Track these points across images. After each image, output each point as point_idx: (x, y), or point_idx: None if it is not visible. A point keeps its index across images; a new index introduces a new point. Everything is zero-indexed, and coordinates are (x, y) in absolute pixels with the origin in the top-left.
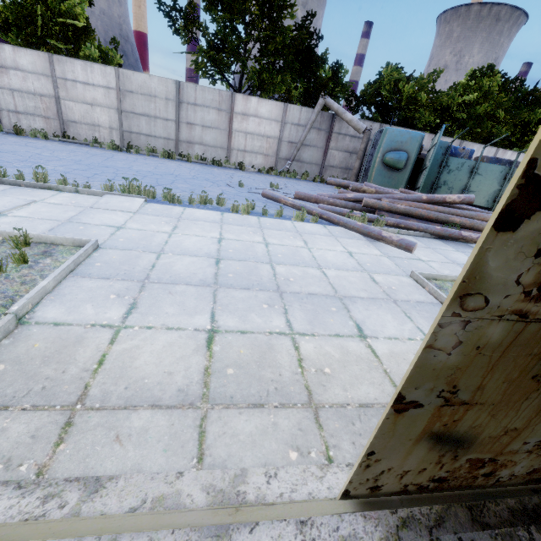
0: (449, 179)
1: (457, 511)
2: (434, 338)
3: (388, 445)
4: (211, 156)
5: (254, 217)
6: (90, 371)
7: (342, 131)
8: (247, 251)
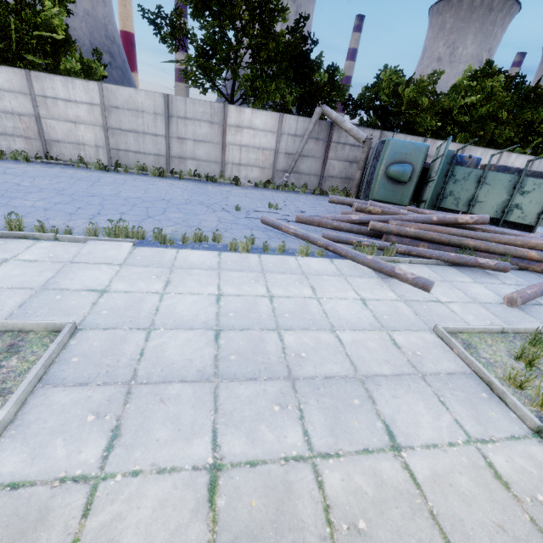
0: (455, 189)
1: None
2: None
3: None
4: (205, 171)
5: (255, 256)
6: None
7: (341, 140)
8: (249, 312)
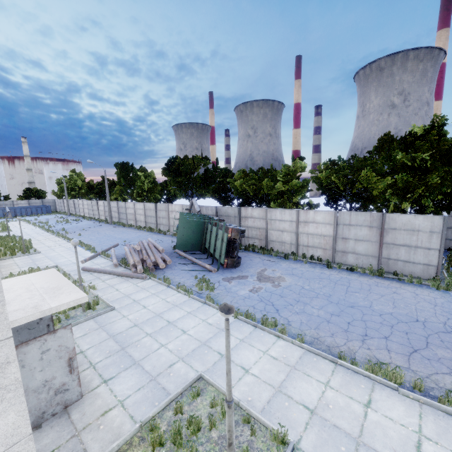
0: (208, 237)
1: None
2: None
3: None
4: (165, 229)
5: (86, 251)
6: (4, 262)
7: (201, 213)
8: (54, 256)
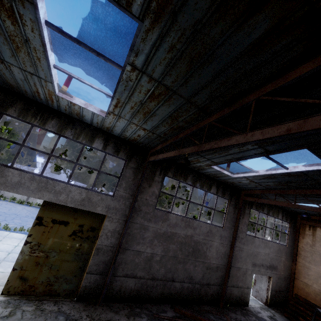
0: None
1: (24, 298)
2: (18, 257)
3: (11, 278)
4: None
5: None
6: None
7: None
8: None
